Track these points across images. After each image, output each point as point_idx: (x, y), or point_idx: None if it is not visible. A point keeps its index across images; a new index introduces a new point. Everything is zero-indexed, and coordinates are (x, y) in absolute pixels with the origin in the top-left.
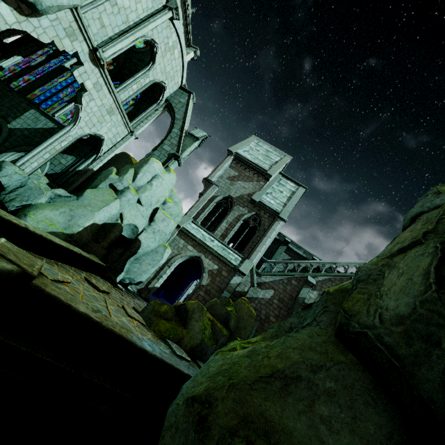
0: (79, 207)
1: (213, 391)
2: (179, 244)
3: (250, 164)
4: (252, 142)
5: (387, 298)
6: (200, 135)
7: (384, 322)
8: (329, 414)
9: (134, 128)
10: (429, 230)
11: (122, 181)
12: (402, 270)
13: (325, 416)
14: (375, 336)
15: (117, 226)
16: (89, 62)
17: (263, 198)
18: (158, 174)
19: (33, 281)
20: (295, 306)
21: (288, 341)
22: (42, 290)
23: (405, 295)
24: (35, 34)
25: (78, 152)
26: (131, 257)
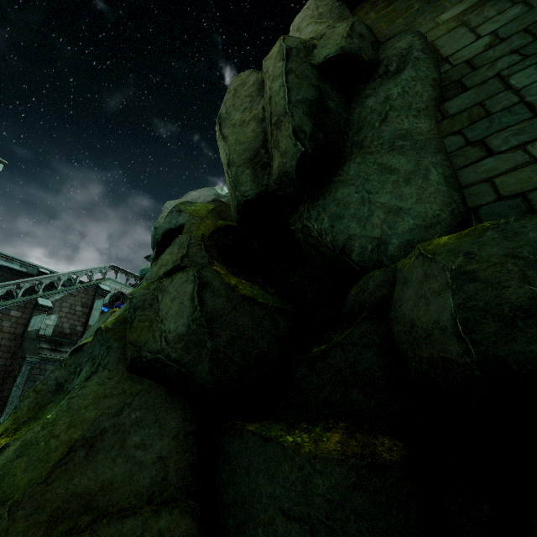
0: None
1: None
2: None
3: None
4: None
5: (168, 322)
6: None
7: (170, 343)
8: (142, 438)
9: None
10: (184, 255)
11: None
12: (174, 294)
13: (139, 443)
14: (166, 357)
15: None
16: None
17: None
18: None
19: None
20: (27, 346)
21: (75, 404)
22: None
23: (181, 317)
24: None
25: None
26: None
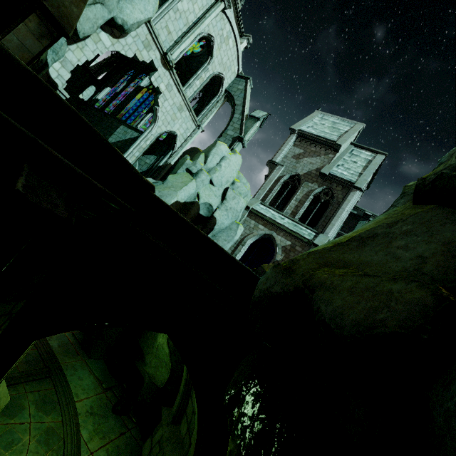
0: (165, 189)
1: (294, 257)
2: (250, 224)
3: (316, 138)
4: (316, 118)
5: None
6: (260, 115)
7: None
8: (406, 242)
9: (200, 122)
10: None
11: (195, 165)
12: None
13: (402, 245)
14: (451, 170)
15: (195, 204)
16: (161, 67)
17: (334, 170)
18: (225, 156)
19: (152, 192)
20: None
21: (364, 225)
22: (159, 198)
23: None
24: (123, 52)
25: (158, 152)
26: (209, 234)
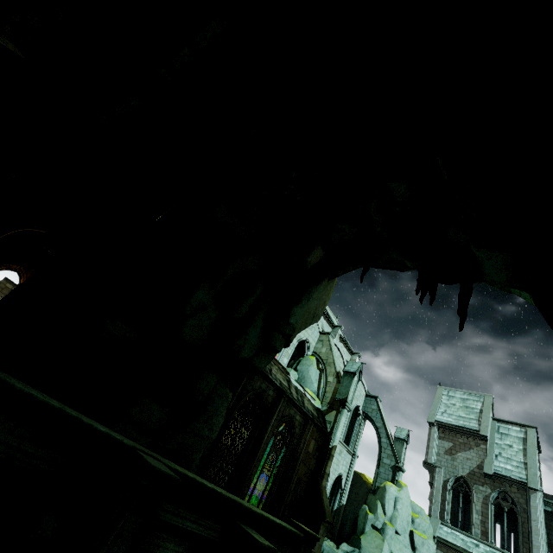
0: None
1: None
2: None
3: (457, 428)
4: (442, 396)
5: None
6: (403, 434)
7: None
8: None
9: (353, 449)
10: None
11: (378, 519)
12: None
13: None
14: None
15: None
16: None
17: (496, 466)
18: (396, 497)
19: None
20: None
21: None
22: None
23: None
24: None
25: None
26: None
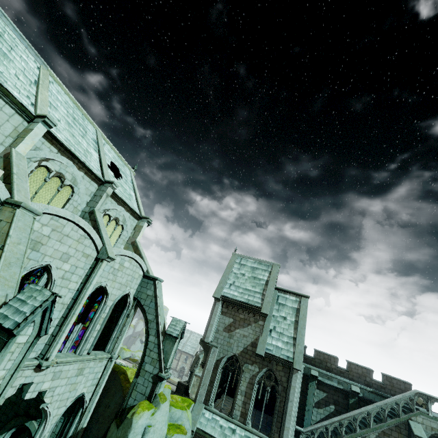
0: None
1: None
2: None
3: (241, 304)
4: (235, 265)
5: None
6: (178, 330)
7: None
8: None
9: (112, 350)
10: None
11: None
12: None
13: None
14: None
15: None
16: (38, 374)
17: (269, 344)
18: (147, 426)
19: None
20: None
21: None
22: None
23: None
24: None
25: None
26: None
